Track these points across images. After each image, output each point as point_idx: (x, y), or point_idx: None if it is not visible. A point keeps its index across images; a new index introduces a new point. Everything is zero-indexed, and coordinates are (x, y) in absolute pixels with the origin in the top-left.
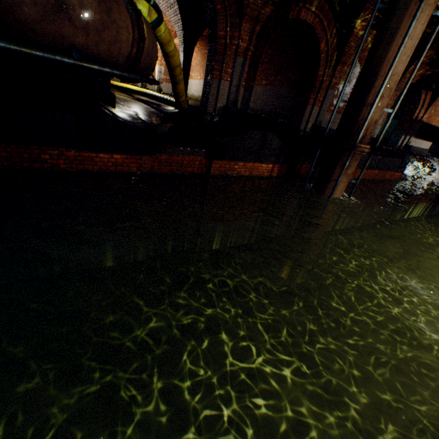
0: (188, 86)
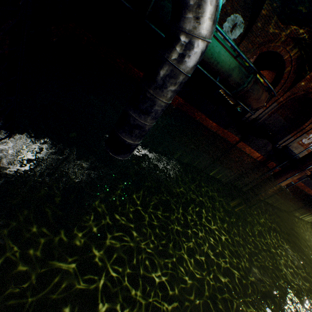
0: None
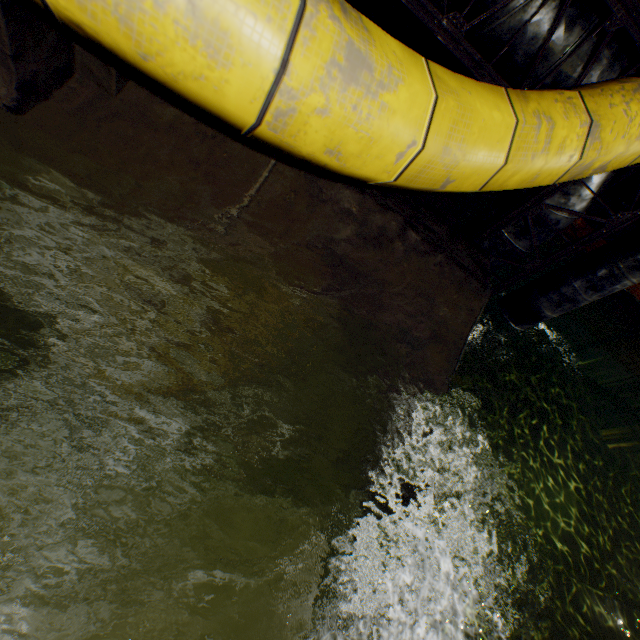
0: None
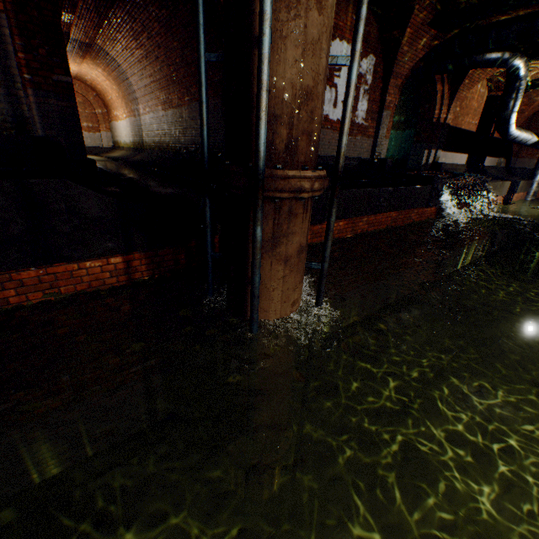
0: (118, 132)
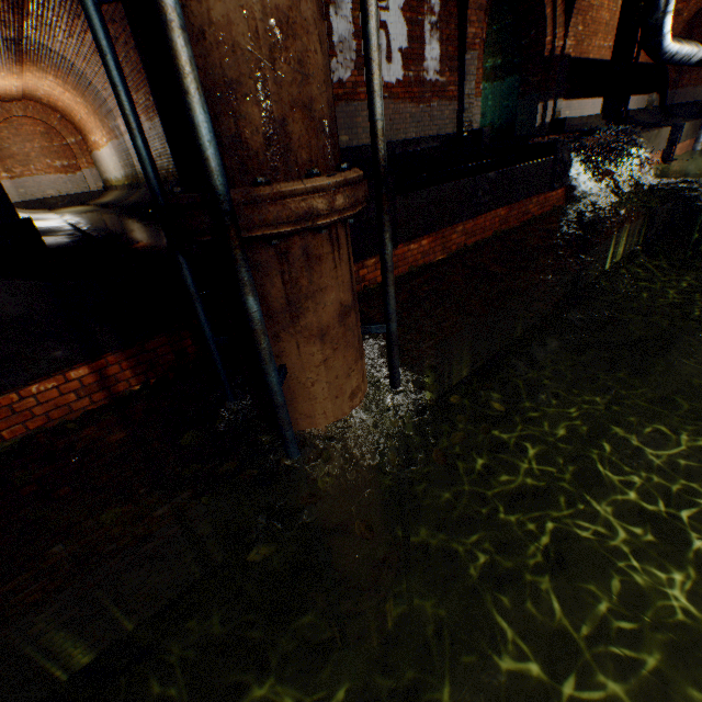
0: (104, 165)
